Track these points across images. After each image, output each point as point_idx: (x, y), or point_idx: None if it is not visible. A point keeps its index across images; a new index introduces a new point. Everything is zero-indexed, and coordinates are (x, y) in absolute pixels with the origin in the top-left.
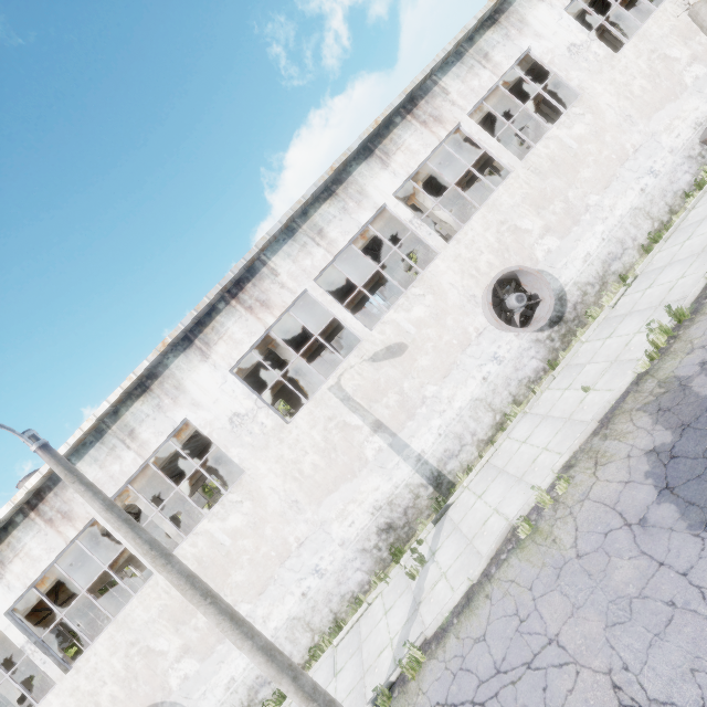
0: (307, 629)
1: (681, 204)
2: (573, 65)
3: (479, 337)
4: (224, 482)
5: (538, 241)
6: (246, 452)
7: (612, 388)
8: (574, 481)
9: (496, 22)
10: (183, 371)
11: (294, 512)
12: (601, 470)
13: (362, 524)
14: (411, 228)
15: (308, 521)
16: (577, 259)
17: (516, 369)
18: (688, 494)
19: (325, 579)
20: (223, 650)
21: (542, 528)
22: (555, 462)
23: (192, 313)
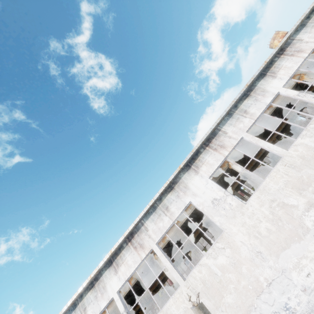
0: None
1: None
2: (216, 212)
3: None
4: None
5: None
6: None
7: None
8: None
9: (173, 188)
10: None
11: None
12: None
13: None
14: None
15: None
16: None
17: None
18: None
19: None
20: None
21: None
22: None
23: None
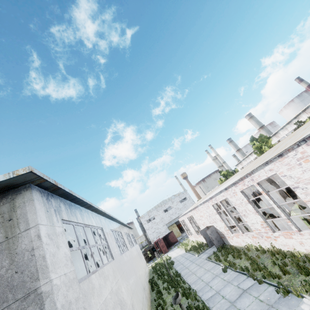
0: None
1: None
2: None
3: None
4: None
5: None
6: None
7: None
8: None
9: None
10: None
11: None
12: None
13: None
14: None
15: None
16: None
17: None
18: None
19: None
20: None
21: None
22: None
23: None
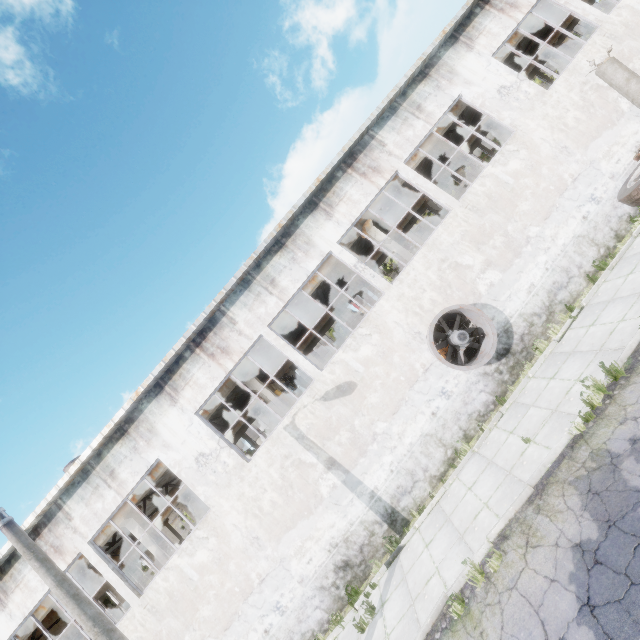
0: None
1: (627, 228)
2: (504, 106)
3: (426, 373)
4: None
5: (480, 275)
6: (211, 490)
7: (550, 445)
8: (506, 558)
9: (427, 76)
10: (156, 415)
11: (255, 548)
12: (531, 553)
13: (320, 561)
14: (356, 271)
15: (269, 558)
16: (520, 290)
17: (465, 403)
18: (607, 622)
19: (286, 616)
20: None
21: (473, 612)
22: (492, 526)
23: (161, 364)
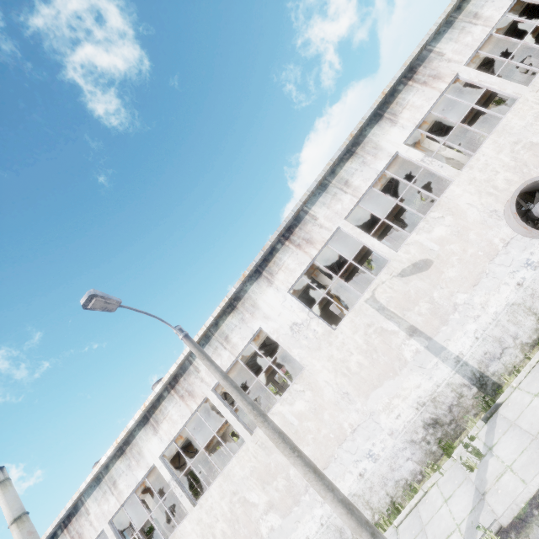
0: (367, 506)
1: None
2: None
3: (507, 246)
4: (279, 388)
5: None
6: (304, 352)
7: None
8: None
9: None
10: (257, 294)
11: (346, 402)
12: None
13: (408, 417)
14: (423, 165)
15: (358, 411)
16: None
17: None
18: None
19: (378, 463)
20: (298, 511)
21: None
22: None
23: (260, 253)
